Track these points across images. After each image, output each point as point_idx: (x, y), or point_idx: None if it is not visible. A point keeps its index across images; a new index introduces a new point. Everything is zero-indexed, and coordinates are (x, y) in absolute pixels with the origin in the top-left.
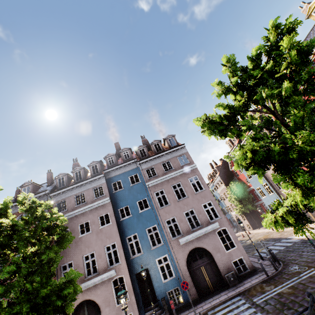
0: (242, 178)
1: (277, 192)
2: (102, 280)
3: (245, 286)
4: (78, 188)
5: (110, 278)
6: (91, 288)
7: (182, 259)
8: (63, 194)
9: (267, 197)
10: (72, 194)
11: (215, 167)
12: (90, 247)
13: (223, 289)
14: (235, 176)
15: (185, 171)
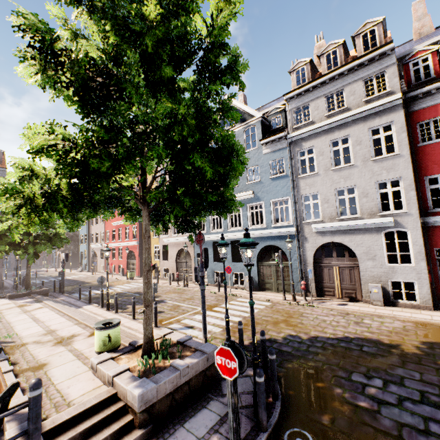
0: None
1: (89, 244)
2: None
3: None
4: None
5: None
6: None
7: None
8: None
9: (83, 245)
10: None
11: None
12: None
13: None
14: None
15: None
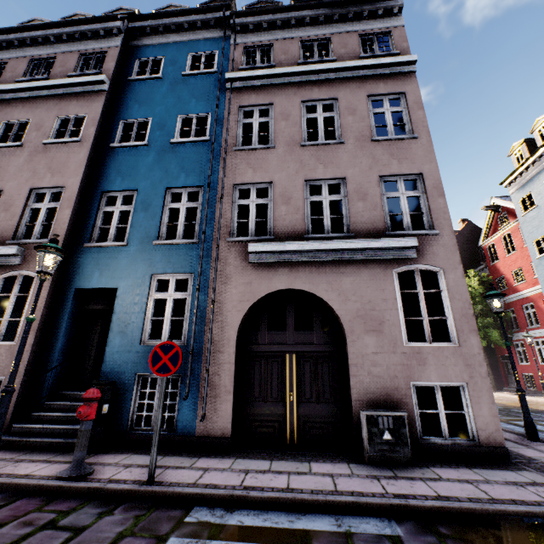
0: (504, 269)
1: None
2: None
3: (447, 492)
4: (46, 45)
5: (1, 269)
6: None
7: (233, 303)
8: (8, 50)
9: None
10: (26, 53)
11: None
12: None
13: (335, 455)
14: (484, 263)
15: (370, 71)
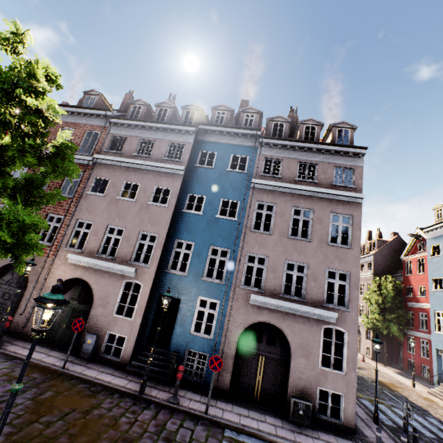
0: (413, 282)
1: None
2: (113, 271)
3: None
4: (150, 131)
5: (125, 276)
6: (97, 271)
7: (238, 323)
8: (127, 129)
9: None
10: (138, 134)
11: (377, 239)
12: (122, 219)
13: (275, 412)
14: (401, 271)
15: (335, 197)
